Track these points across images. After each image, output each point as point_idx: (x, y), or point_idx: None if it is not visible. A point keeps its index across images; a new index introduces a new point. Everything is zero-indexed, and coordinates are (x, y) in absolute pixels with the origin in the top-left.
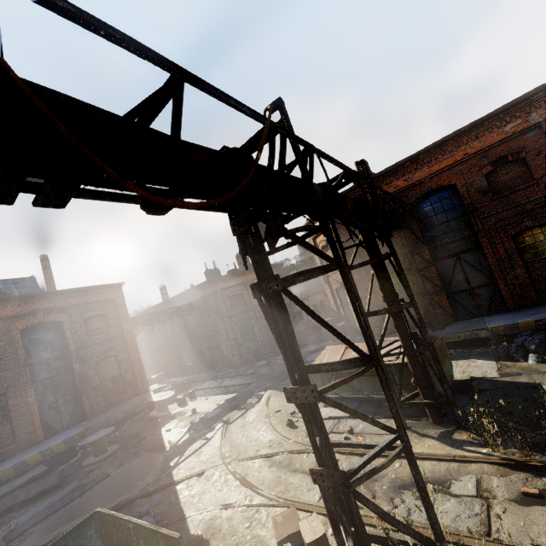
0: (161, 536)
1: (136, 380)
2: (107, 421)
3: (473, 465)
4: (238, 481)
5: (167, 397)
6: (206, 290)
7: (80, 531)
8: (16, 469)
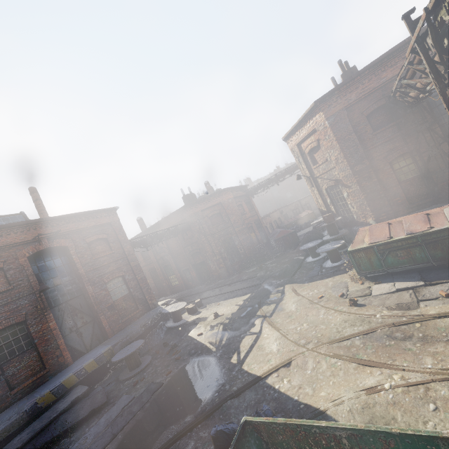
0: None
1: (145, 297)
2: (130, 336)
3: None
4: (353, 363)
5: (182, 307)
6: (188, 213)
7: None
8: (54, 394)
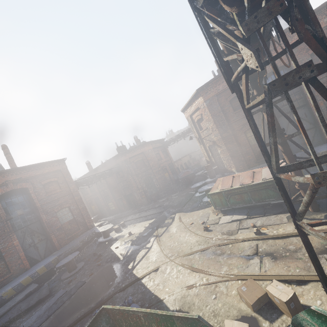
0: (177, 318)
1: (85, 221)
2: (71, 248)
3: None
4: (189, 269)
5: (109, 228)
6: (119, 159)
7: (95, 326)
8: (15, 290)
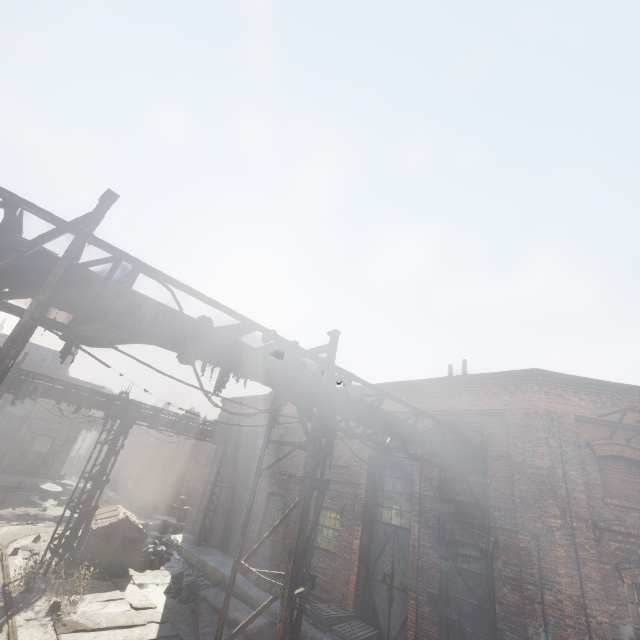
0: None
1: (54, 465)
2: (2, 479)
3: (2, 579)
4: None
5: (50, 490)
6: None
7: None
8: None
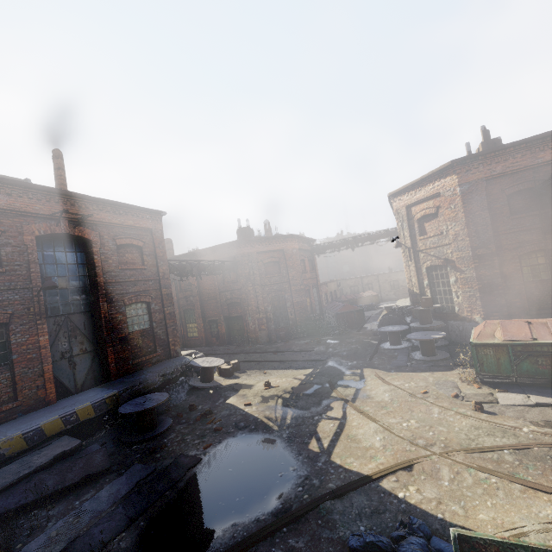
0: None
1: (168, 339)
2: (144, 384)
3: None
4: (516, 483)
5: (219, 364)
6: (240, 250)
7: None
8: (27, 440)
